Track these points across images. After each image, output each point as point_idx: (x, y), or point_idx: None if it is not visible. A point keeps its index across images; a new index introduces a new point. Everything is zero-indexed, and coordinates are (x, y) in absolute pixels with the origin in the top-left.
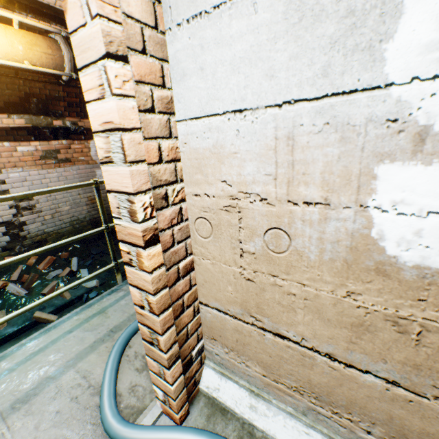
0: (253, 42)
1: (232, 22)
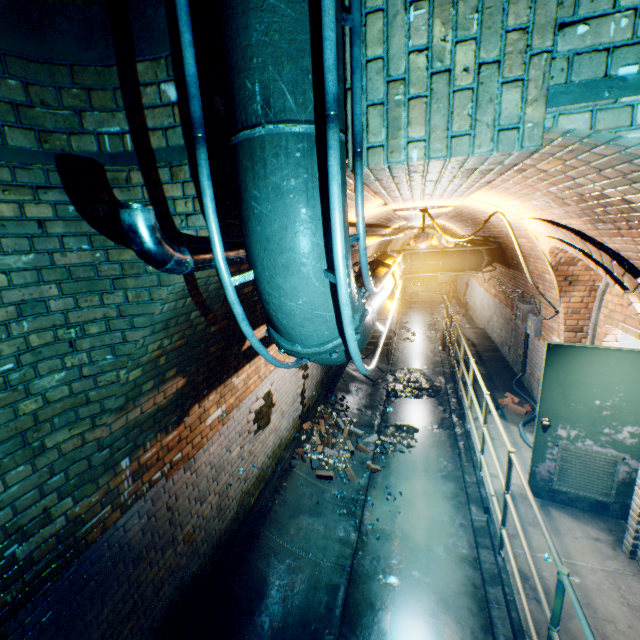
0: (635, 341)
1: (629, 336)
